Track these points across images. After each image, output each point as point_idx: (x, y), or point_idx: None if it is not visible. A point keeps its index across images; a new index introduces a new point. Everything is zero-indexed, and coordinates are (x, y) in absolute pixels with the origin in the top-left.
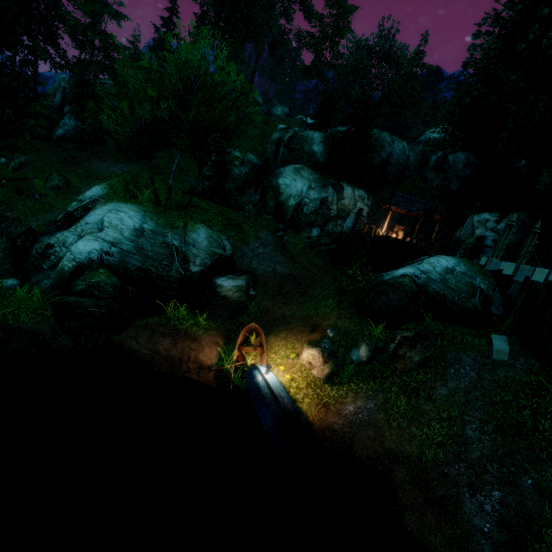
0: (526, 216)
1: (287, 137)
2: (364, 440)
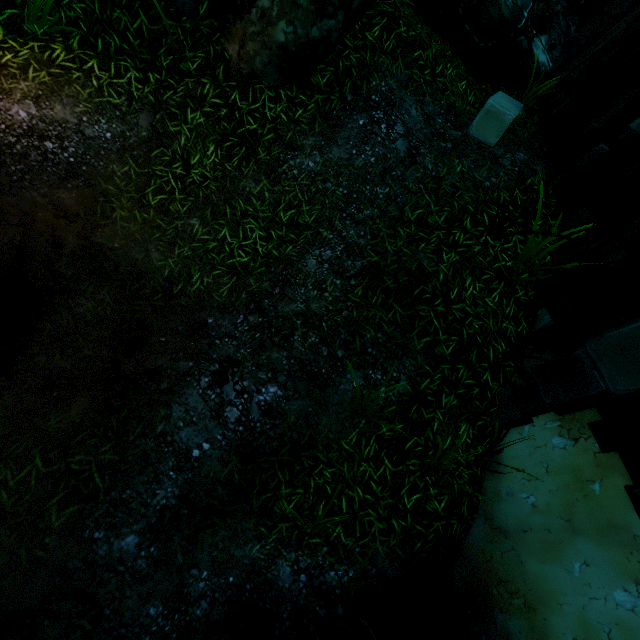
0: None
1: None
2: (35, 208)
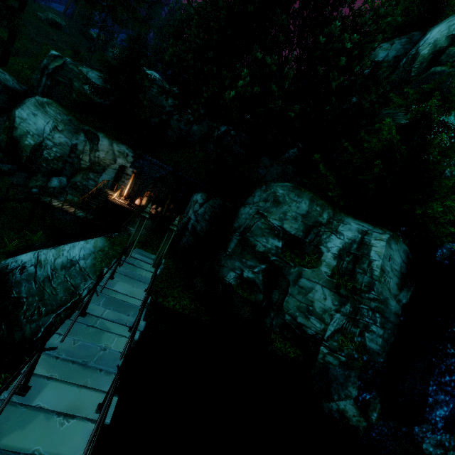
0: (219, 204)
1: (53, 66)
2: None
